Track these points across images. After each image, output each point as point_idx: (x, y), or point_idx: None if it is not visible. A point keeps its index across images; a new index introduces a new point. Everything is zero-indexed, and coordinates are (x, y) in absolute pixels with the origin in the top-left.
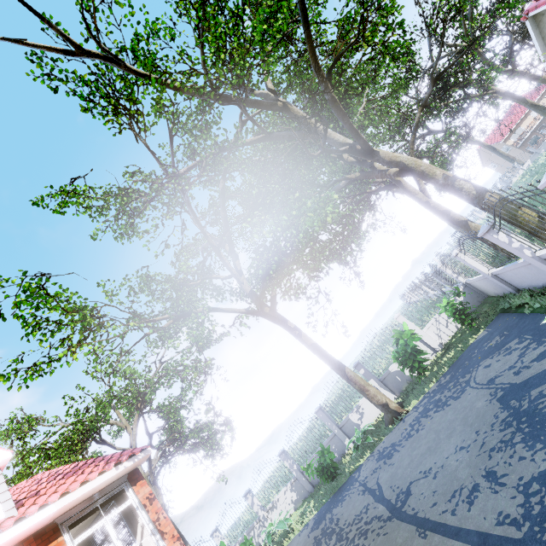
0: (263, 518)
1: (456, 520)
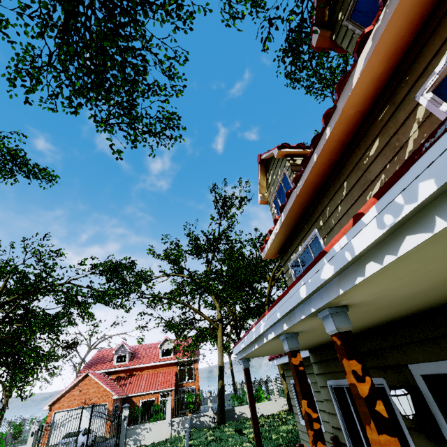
0: None
1: None
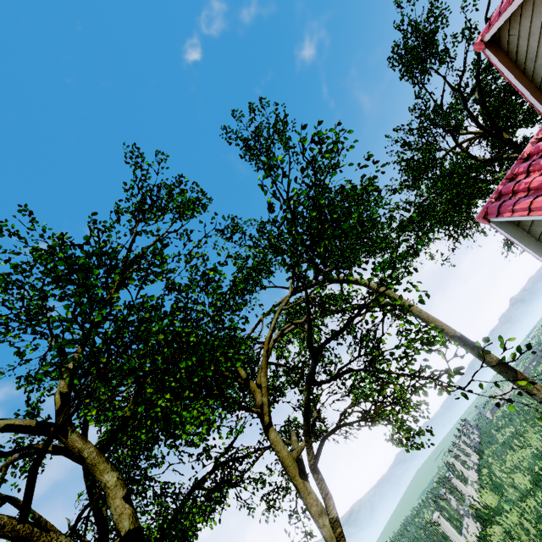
0: None
1: None
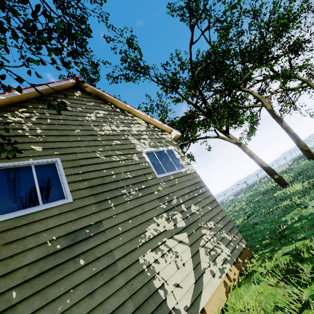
0: None
1: None
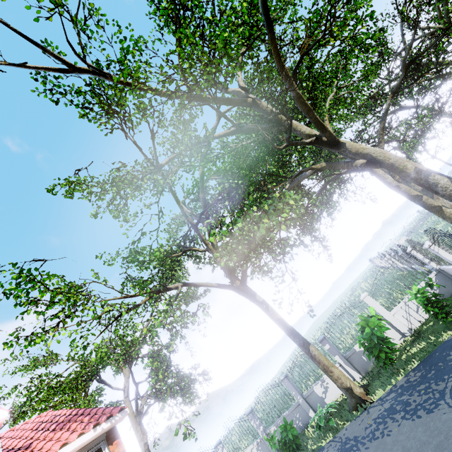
0: None
1: None
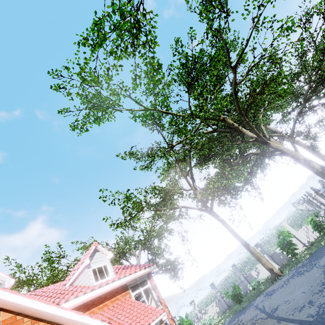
0: (199, 317)
1: (293, 317)
